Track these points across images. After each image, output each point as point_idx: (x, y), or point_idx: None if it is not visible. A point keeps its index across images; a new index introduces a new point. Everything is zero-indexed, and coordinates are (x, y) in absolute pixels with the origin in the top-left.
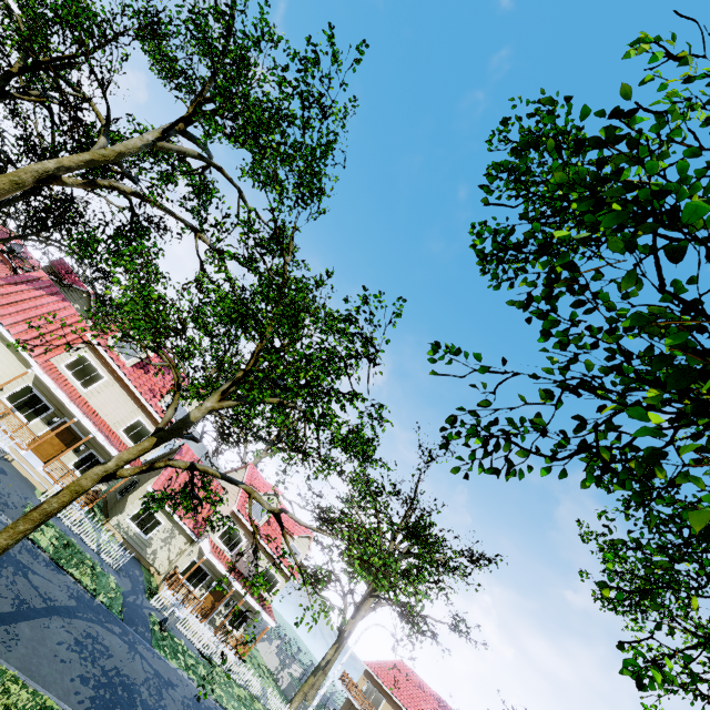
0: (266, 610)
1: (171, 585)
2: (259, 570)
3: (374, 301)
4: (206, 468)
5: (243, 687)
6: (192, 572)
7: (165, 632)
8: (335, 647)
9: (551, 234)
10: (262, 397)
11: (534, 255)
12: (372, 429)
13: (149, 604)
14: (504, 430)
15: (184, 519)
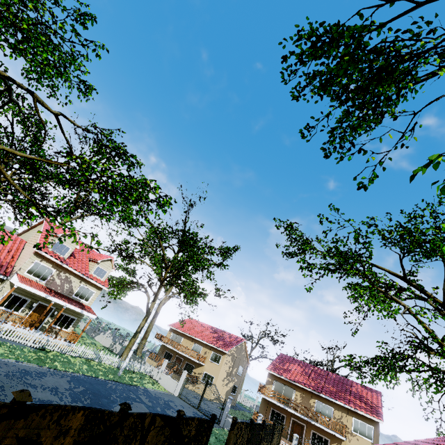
0: (87, 310)
1: None
2: (74, 288)
3: None
4: None
5: (79, 357)
6: (10, 302)
7: None
8: (145, 319)
9: None
10: None
11: None
12: (86, 58)
13: None
14: None
15: None
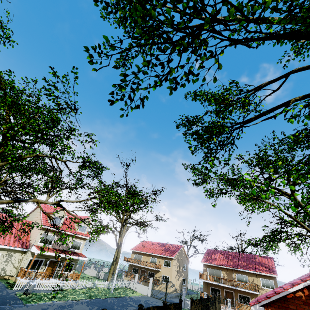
0: (81, 256)
1: (22, 276)
2: (69, 244)
3: (62, 78)
4: (1, 201)
5: (83, 288)
6: (32, 265)
7: (30, 295)
8: (117, 251)
9: (139, 43)
10: (16, 148)
11: (135, 54)
12: (90, 147)
13: (12, 291)
14: (134, 82)
15: (13, 245)
